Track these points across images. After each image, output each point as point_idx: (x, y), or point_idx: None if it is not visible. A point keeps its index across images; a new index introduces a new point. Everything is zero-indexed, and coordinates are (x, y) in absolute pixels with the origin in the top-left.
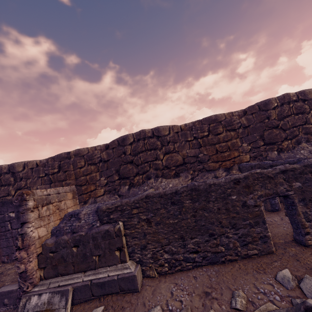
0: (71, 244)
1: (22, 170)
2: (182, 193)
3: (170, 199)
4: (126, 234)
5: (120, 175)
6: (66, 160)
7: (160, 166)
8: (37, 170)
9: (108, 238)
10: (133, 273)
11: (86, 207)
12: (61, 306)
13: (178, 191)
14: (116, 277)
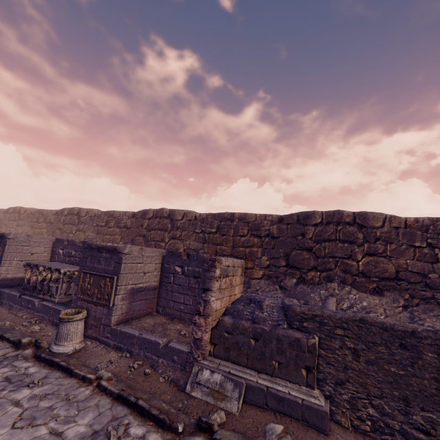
0: (250, 334)
1: (180, 219)
2: (424, 339)
3: (399, 338)
4: (320, 354)
5: (288, 262)
6: (227, 221)
7: (353, 270)
8: (194, 223)
9: (297, 348)
10: (324, 409)
11: (261, 294)
12: (234, 397)
13: (416, 333)
14: (300, 400)
